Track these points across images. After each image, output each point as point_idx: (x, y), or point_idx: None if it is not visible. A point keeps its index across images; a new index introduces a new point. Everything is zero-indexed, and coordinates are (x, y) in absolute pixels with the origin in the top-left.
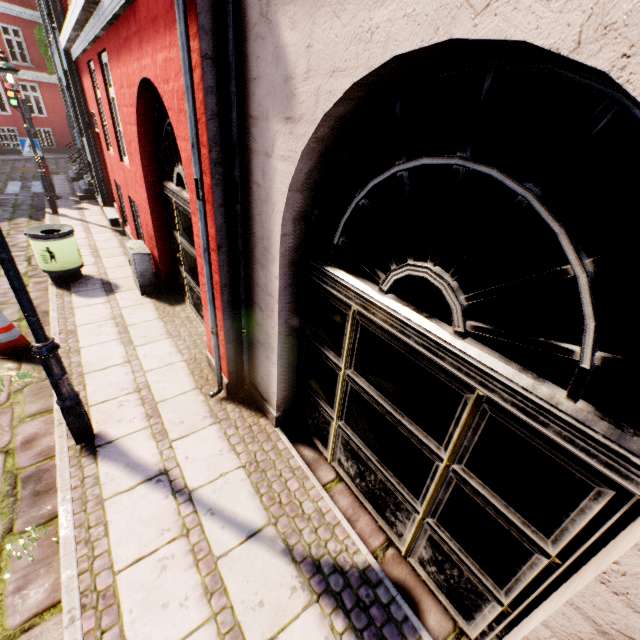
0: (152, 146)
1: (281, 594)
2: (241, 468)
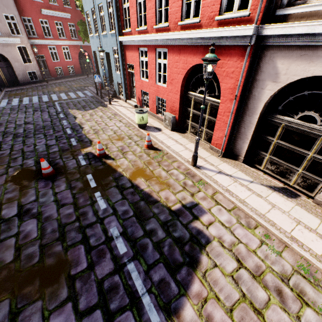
0: (185, 81)
1: (265, 190)
2: (239, 171)
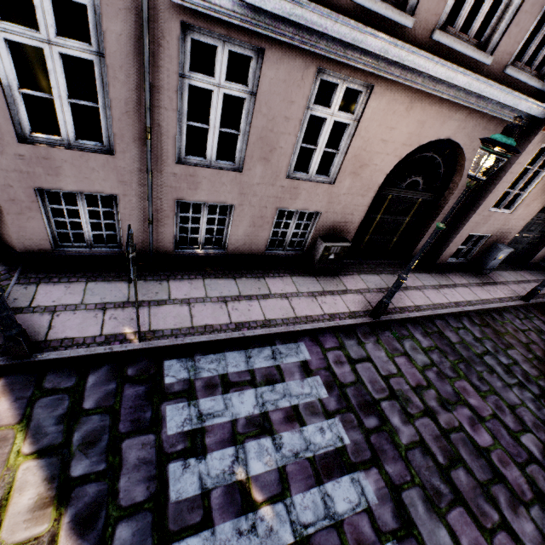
0: None
1: None
2: None
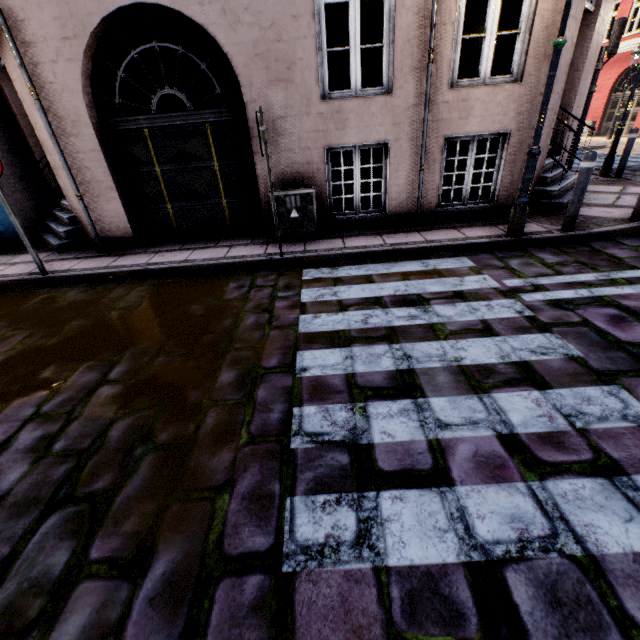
0: (615, 85)
1: None
2: None
